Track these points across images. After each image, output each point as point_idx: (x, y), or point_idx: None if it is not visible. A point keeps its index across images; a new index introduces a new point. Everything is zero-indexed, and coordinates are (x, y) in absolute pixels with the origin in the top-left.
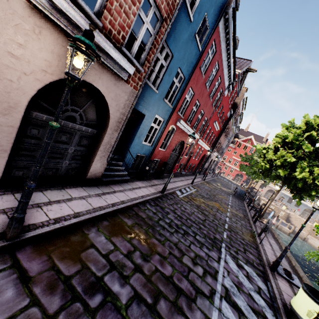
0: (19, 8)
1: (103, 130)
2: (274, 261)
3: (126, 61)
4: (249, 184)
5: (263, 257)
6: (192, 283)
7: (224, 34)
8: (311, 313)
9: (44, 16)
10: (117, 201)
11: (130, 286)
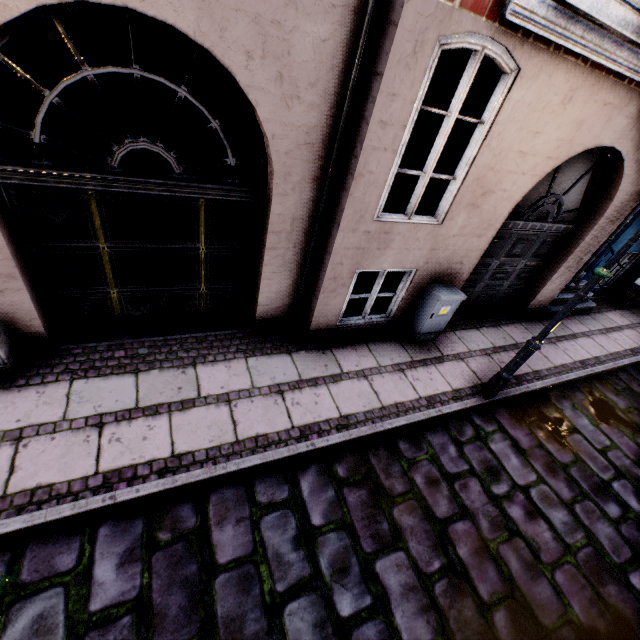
0: (558, 78)
1: (585, 223)
2: None
3: None
4: None
5: None
6: None
7: None
8: None
9: (587, 67)
10: (586, 357)
11: None
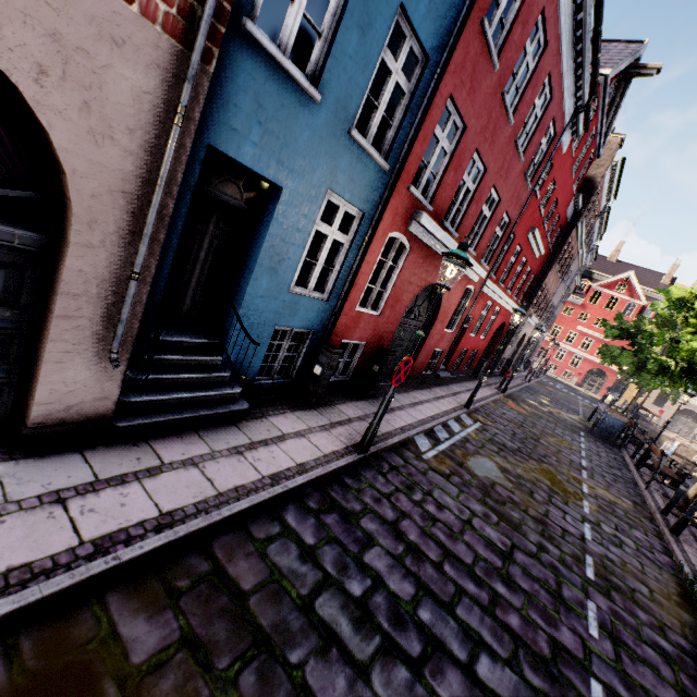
0: None
1: (64, 233)
2: None
3: None
4: (631, 400)
5: None
6: None
7: None
8: None
9: None
10: (139, 519)
11: None
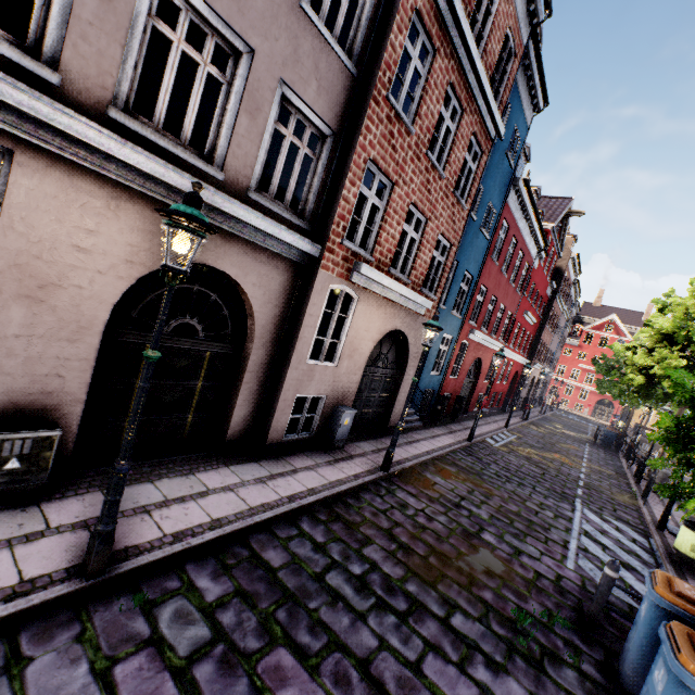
0: (373, 301)
1: (401, 369)
2: (660, 516)
3: (427, 300)
4: (625, 419)
5: (646, 518)
6: (543, 520)
7: (516, 204)
8: (694, 547)
9: (382, 298)
10: (428, 449)
11: (484, 510)
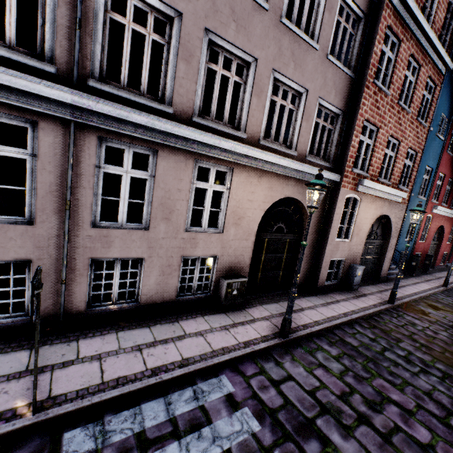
0: (368, 200)
1: (386, 239)
2: None
3: (403, 192)
4: None
5: None
6: None
7: None
8: None
9: (374, 197)
10: (414, 292)
11: None
